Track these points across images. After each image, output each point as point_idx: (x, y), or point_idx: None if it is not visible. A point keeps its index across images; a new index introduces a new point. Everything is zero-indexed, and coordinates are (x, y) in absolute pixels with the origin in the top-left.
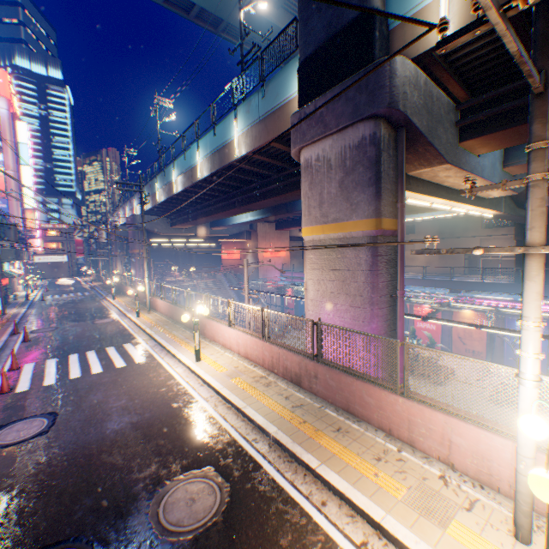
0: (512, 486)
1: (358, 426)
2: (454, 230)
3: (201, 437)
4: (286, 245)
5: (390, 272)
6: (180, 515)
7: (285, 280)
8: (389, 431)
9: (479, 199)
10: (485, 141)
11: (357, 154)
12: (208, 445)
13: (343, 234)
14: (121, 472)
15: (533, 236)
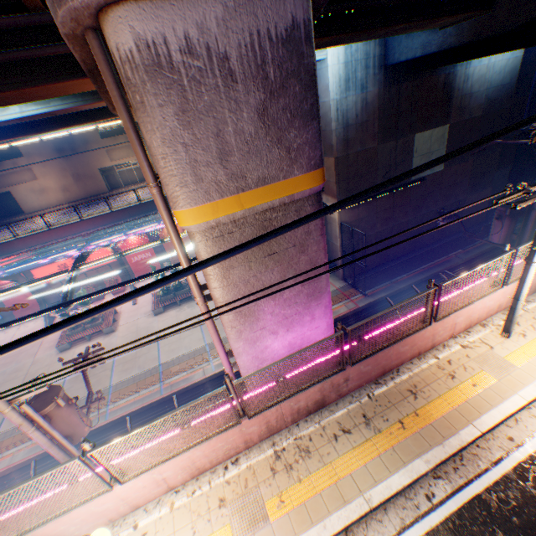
0: (477, 318)
1: (406, 374)
2: (75, 144)
3: None
4: None
5: None
6: None
7: None
8: (418, 353)
9: None
10: None
11: (288, 57)
12: None
13: (281, 200)
14: None
15: None
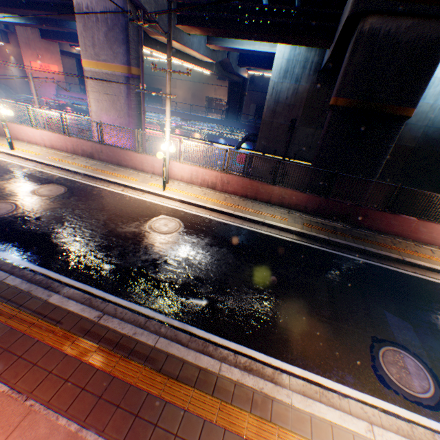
0: (169, 174)
1: (124, 169)
2: (202, 77)
3: (42, 178)
4: (58, 61)
5: (139, 100)
6: (48, 193)
7: (64, 100)
8: (136, 169)
9: (199, 61)
10: (189, 29)
11: (115, 19)
12: (49, 179)
13: (111, 72)
14: (2, 188)
15: (168, 91)
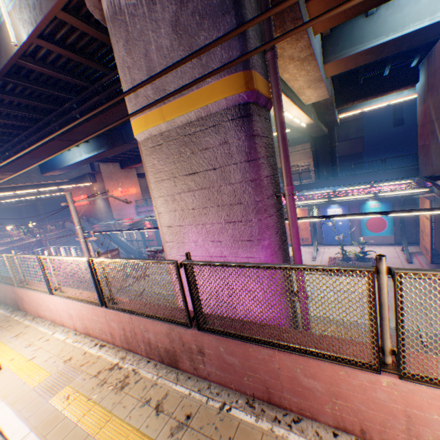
0: None
1: (303, 437)
2: None
3: None
4: (135, 183)
5: (271, 162)
6: None
7: (142, 216)
8: (363, 433)
9: (302, 104)
10: (331, 2)
11: None
12: None
13: (196, 113)
14: None
15: None
